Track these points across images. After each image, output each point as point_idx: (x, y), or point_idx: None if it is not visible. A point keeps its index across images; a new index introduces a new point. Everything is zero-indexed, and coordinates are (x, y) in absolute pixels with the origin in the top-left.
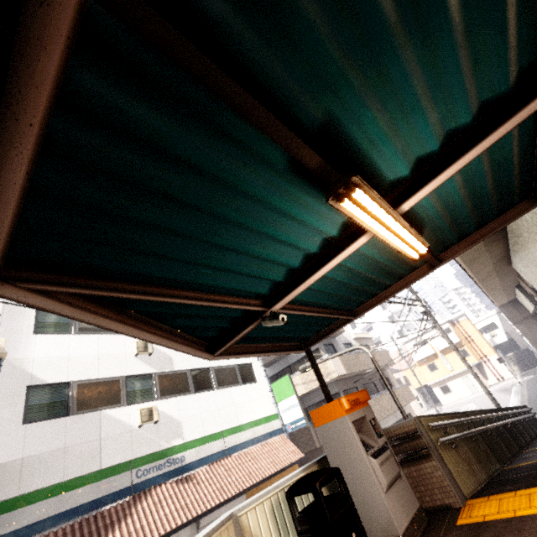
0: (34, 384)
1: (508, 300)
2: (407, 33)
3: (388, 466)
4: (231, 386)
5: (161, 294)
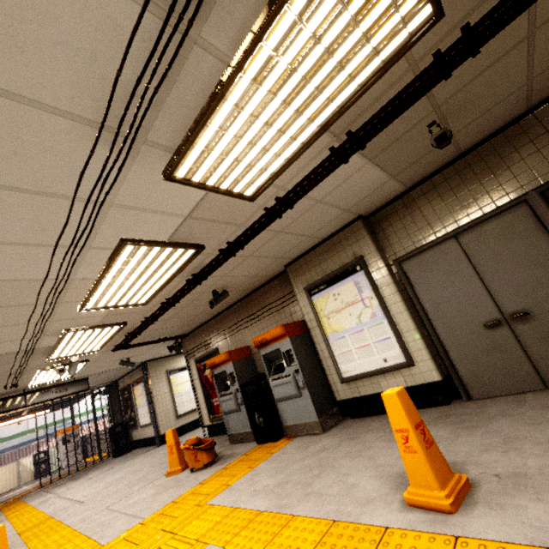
0: None
1: None
2: None
3: (70, 448)
4: None
5: None
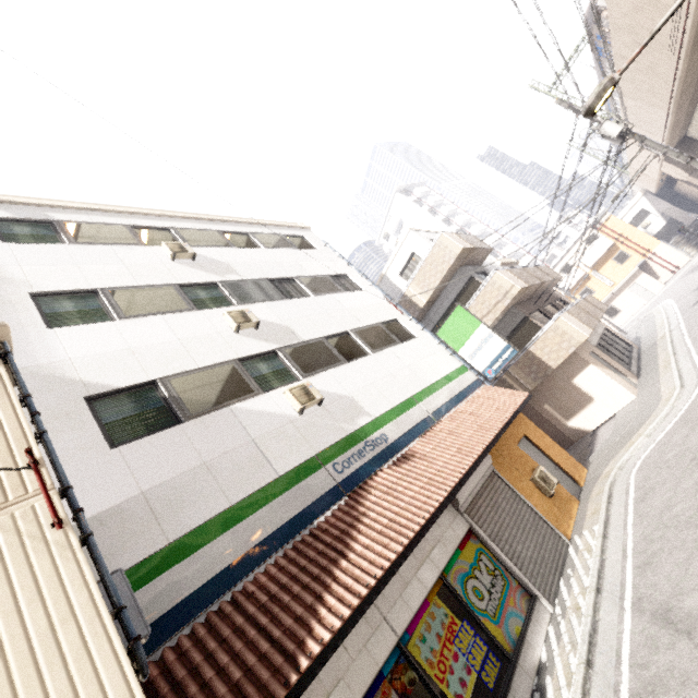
0: (95, 394)
1: (678, 141)
2: None
3: None
4: (388, 347)
5: None
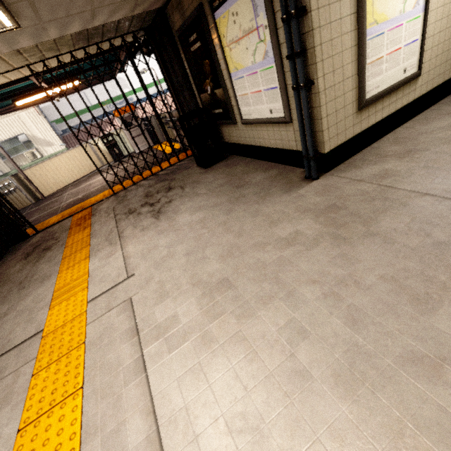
0: None
1: None
2: None
3: (135, 132)
4: None
5: (10, 108)
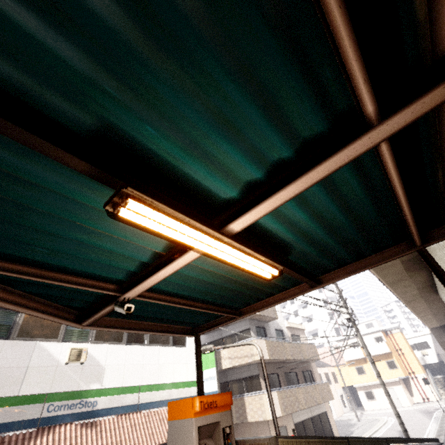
0: None
1: (440, 325)
2: (164, 50)
3: None
4: (161, 345)
5: None
